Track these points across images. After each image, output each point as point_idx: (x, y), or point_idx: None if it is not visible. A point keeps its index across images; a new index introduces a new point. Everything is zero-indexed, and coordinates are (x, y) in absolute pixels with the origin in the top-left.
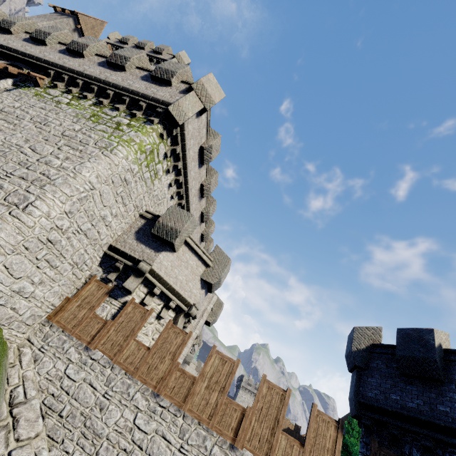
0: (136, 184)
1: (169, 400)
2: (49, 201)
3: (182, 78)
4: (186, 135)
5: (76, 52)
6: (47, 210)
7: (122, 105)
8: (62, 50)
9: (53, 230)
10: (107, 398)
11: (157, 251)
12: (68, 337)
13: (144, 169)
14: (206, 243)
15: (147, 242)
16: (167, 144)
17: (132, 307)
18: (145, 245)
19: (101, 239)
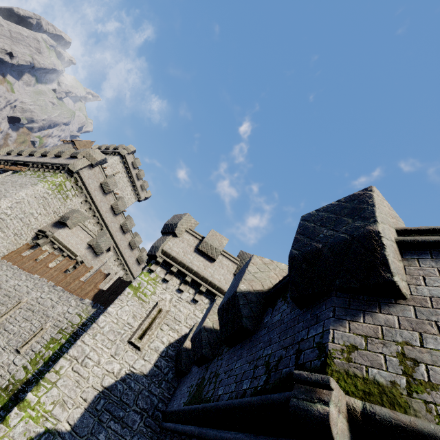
0: (52, 200)
1: (36, 276)
2: (2, 202)
3: (85, 154)
4: (83, 177)
5: (45, 155)
6: (0, 205)
7: (53, 170)
8: (40, 156)
9: (2, 214)
10: (11, 278)
11: (59, 229)
12: (5, 263)
13: (57, 193)
14: (140, 252)
15: (56, 226)
16: (72, 182)
17: (38, 250)
18: (55, 227)
19: (32, 225)
